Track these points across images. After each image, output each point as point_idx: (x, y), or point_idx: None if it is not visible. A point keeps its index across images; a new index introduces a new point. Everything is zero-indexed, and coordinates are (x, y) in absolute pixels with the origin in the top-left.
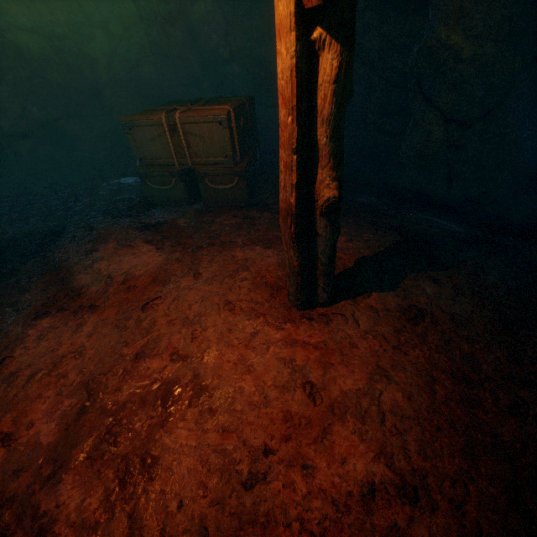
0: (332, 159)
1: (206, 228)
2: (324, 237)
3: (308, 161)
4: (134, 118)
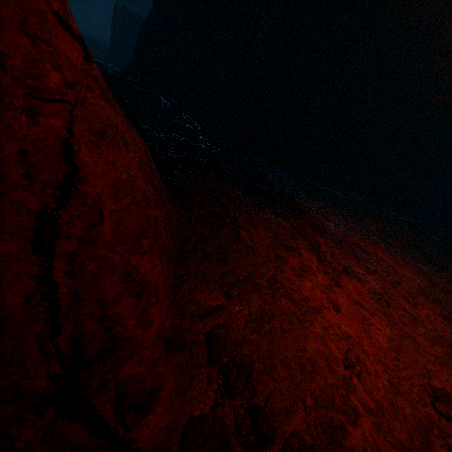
0: None
1: None
2: None
3: None
4: None
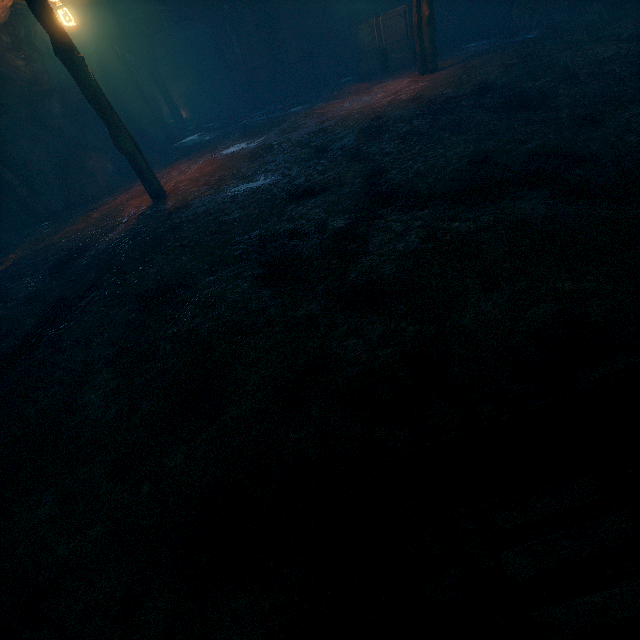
0: (427, 1)
1: (390, 76)
2: (428, 35)
3: (421, 5)
4: (360, 26)
